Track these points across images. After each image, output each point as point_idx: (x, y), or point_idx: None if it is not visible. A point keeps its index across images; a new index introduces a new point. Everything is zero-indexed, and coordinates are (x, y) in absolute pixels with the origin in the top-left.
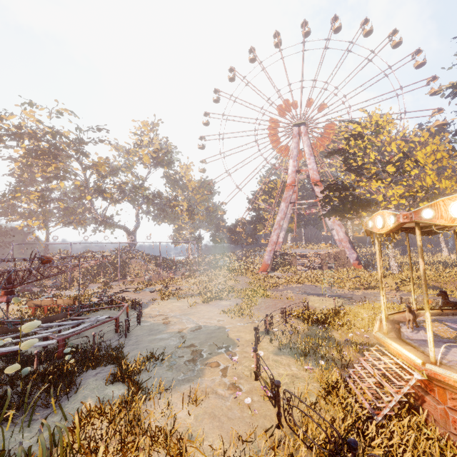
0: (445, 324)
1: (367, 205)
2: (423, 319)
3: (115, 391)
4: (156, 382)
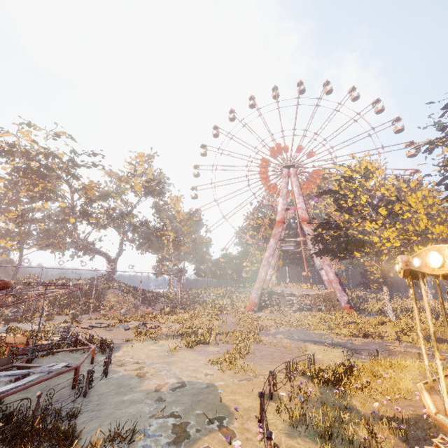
0: None
1: (362, 245)
2: None
3: None
4: None
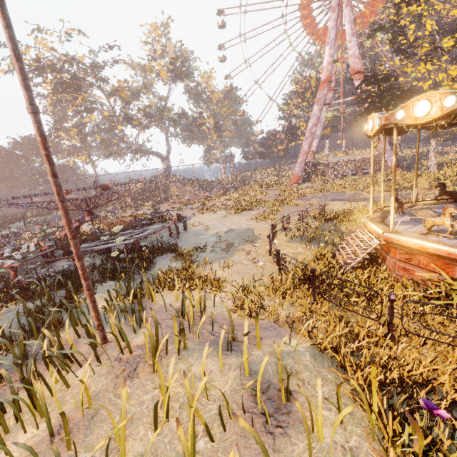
0: (433, 210)
1: (409, 97)
2: (415, 208)
3: (178, 265)
4: (202, 260)
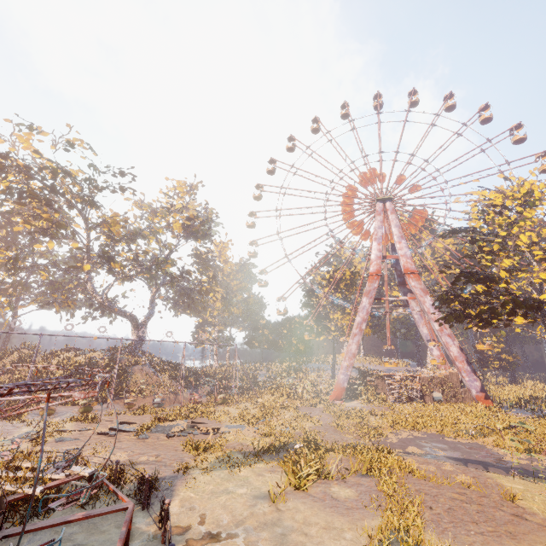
0: None
1: (537, 307)
2: None
3: None
4: None
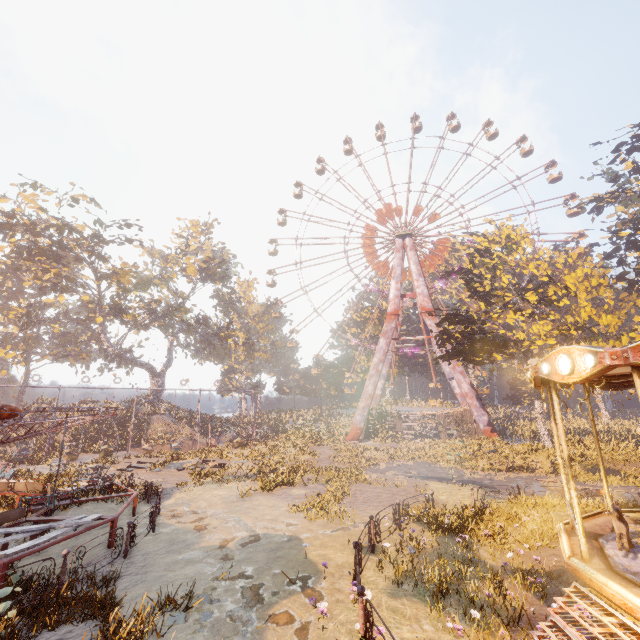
0: None
1: (503, 345)
2: (631, 530)
3: None
4: None
